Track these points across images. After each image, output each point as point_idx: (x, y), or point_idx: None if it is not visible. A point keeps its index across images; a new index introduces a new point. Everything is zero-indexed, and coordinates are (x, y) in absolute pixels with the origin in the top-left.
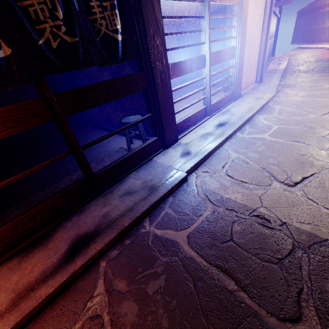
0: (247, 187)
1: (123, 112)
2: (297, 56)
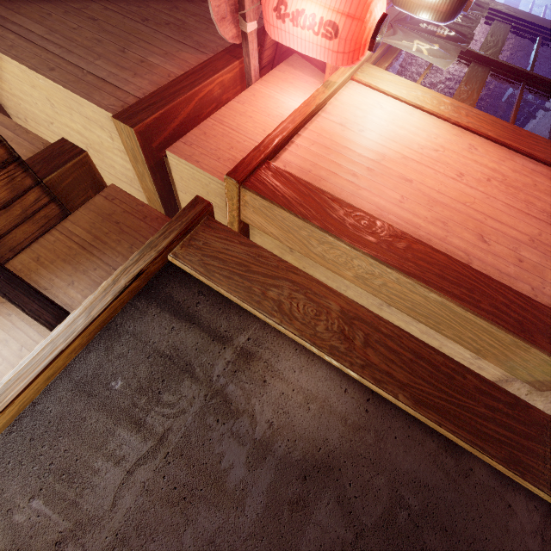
0: None
1: None
2: None
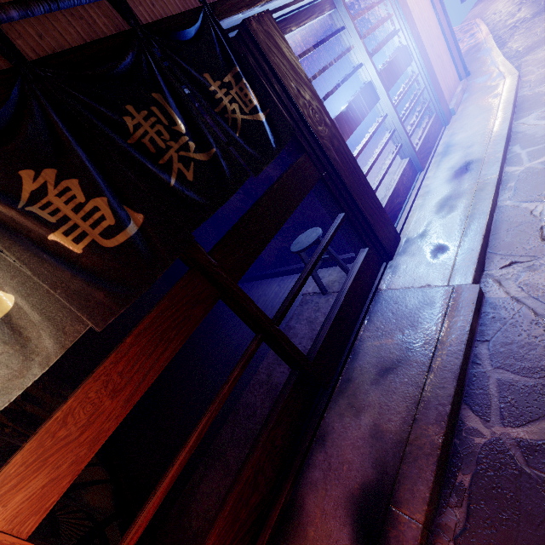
0: None
1: (279, 238)
2: (493, 8)
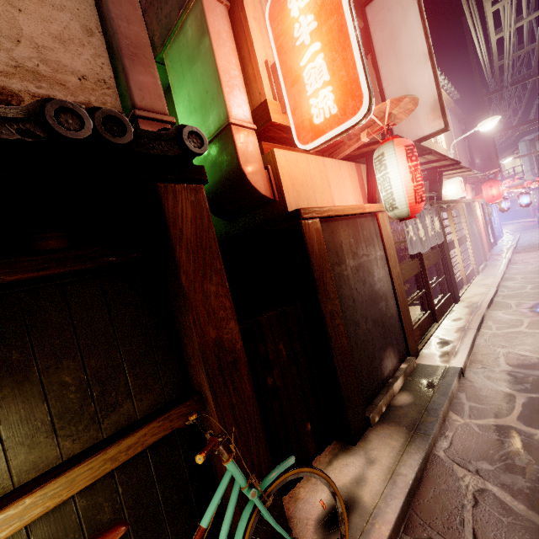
0: (538, 242)
1: None
2: (505, 228)
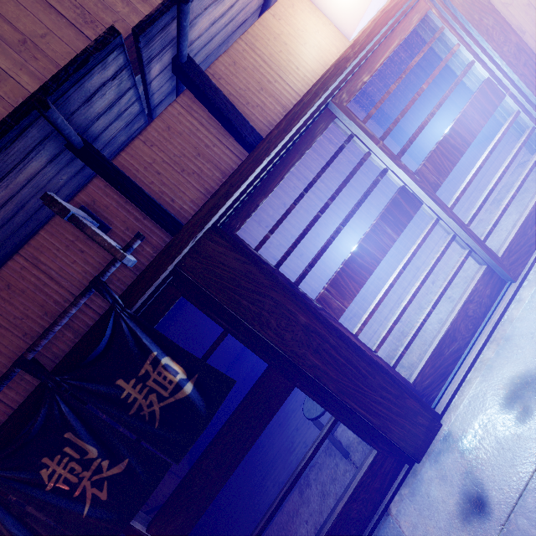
0: None
1: None
2: None
